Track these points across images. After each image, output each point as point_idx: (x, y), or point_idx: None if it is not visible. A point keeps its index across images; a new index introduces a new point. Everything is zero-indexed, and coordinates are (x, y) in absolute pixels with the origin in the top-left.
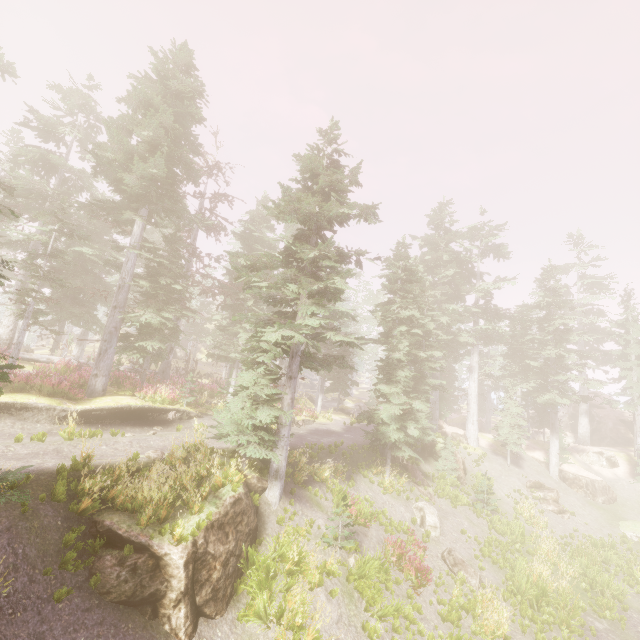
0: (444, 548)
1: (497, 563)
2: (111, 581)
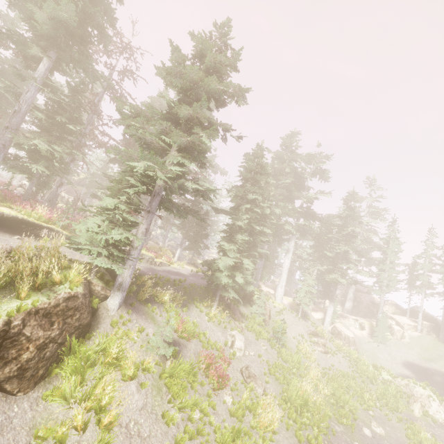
0: (244, 365)
1: (278, 380)
2: None
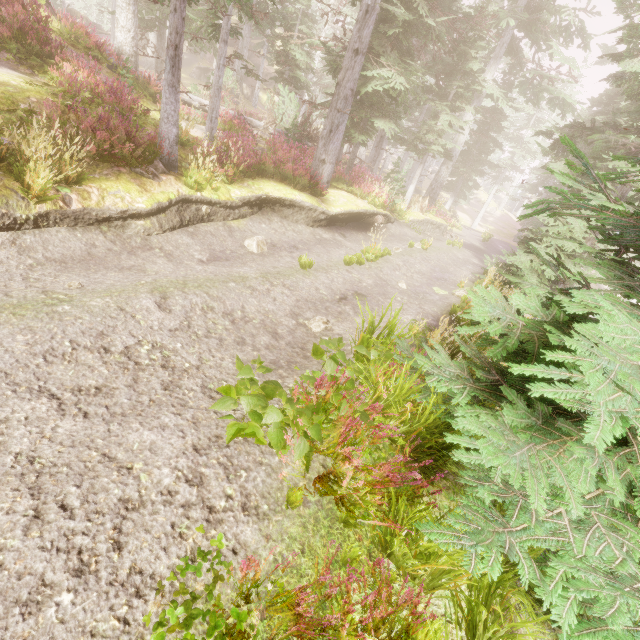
0: None
1: None
2: None
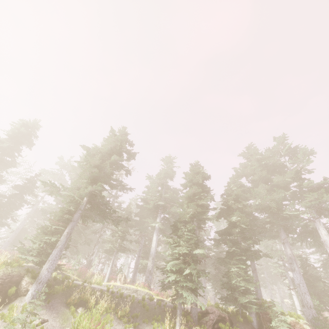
0: None
1: None
2: None
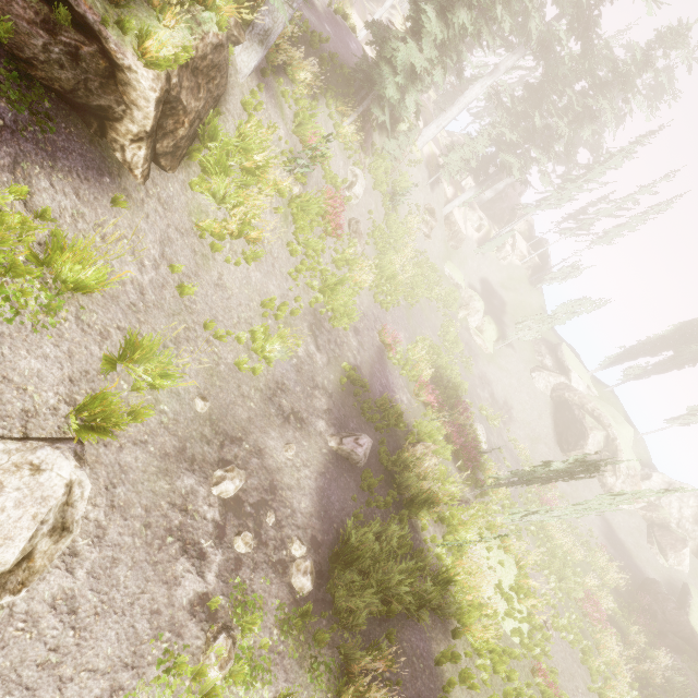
0: (353, 216)
1: (377, 246)
2: (33, 48)
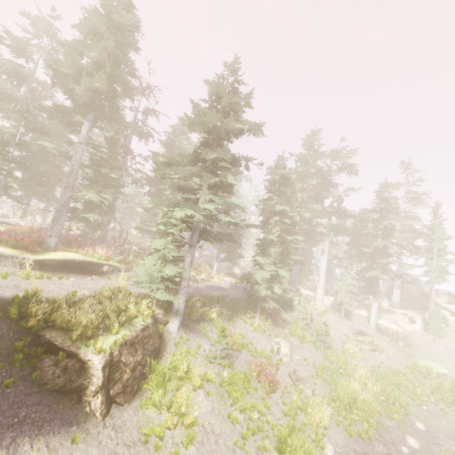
0: (291, 369)
1: (326, 381)
2: (48, 376)
